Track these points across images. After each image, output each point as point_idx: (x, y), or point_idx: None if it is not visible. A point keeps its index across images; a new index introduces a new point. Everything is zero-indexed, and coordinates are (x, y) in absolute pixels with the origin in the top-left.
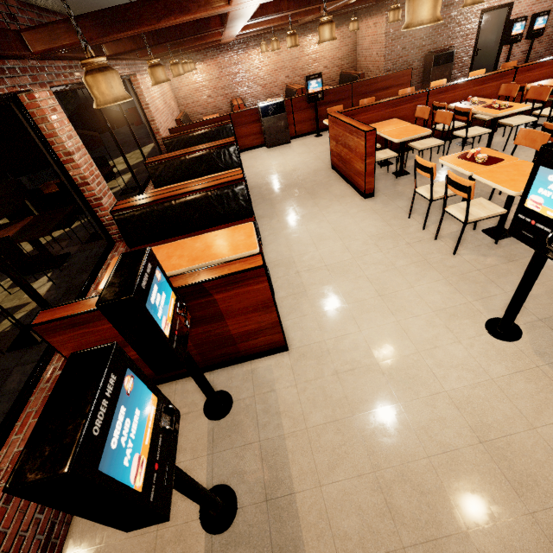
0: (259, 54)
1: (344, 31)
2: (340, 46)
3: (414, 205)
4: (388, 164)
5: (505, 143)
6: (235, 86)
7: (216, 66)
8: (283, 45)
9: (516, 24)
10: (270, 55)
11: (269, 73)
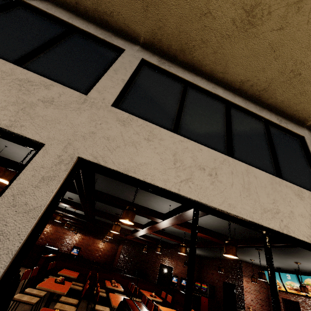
0: (75, 235)
1: (113, 245)
2: (109, 250)
3: (30, 309)
4: (60, 296)
5: (113, 310)
6: (56, 241)
7: (55, 229)
8: (87, 237)
9: (174, 277)
10: (80, 238)
11: (74, 244)
